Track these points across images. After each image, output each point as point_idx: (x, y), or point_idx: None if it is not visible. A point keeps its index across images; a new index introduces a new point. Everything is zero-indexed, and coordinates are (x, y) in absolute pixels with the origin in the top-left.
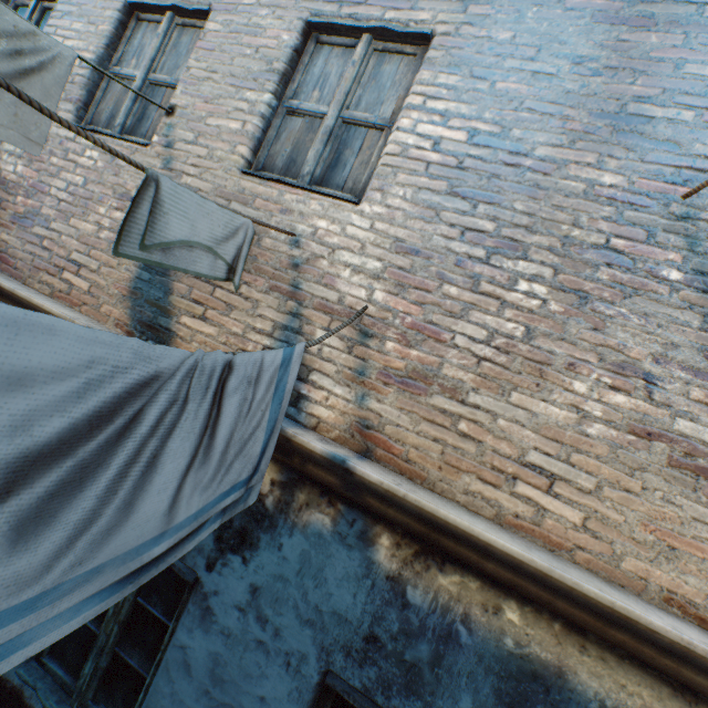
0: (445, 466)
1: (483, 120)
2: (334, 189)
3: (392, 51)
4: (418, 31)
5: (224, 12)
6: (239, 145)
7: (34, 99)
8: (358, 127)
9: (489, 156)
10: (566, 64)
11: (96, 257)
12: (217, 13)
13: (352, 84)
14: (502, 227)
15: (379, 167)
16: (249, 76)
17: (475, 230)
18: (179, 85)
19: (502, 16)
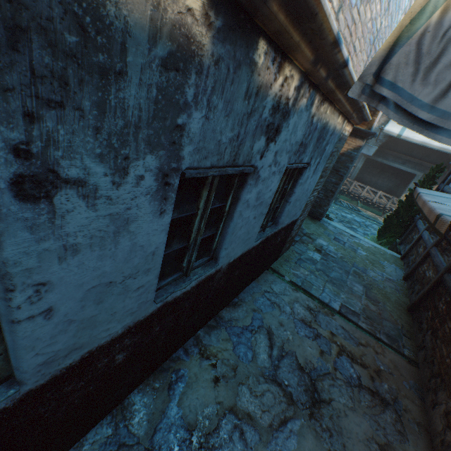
0: None
1: None
2: None
3: None
4: None
5: None
6: None
7: None
8: None
9: None
10: None
11: None
12: None
13: None
14: None
15: None
16: None
17: None
18: None
19: None
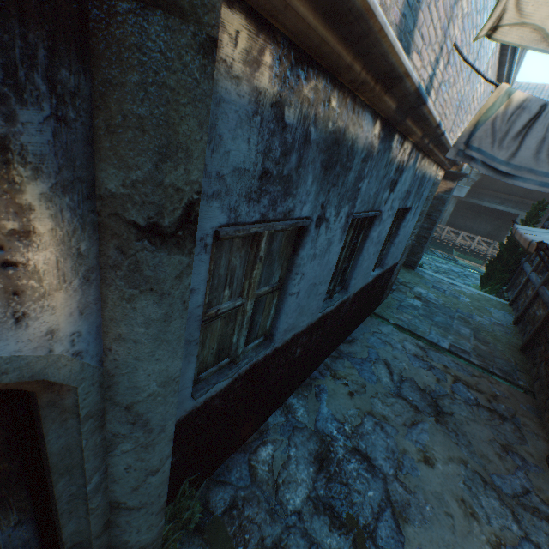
0: None
1: None
2: None
3: None
4: None
5: None
6: None
7: None
8: None
9: None
10: None
11: None
12: None
13: None
14: None
15: None
16: None
17: None
18: None
19: None
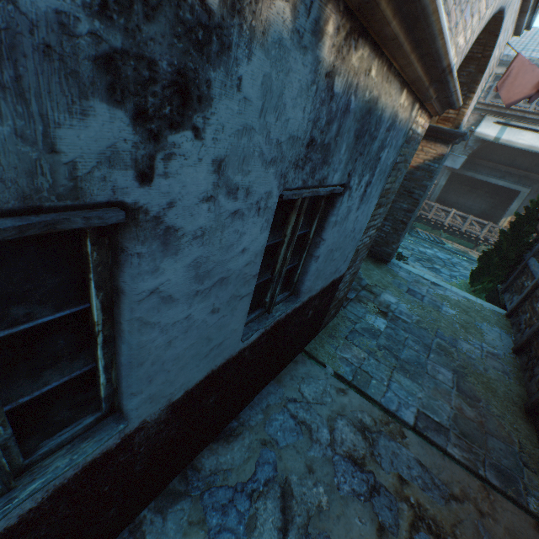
0: None
1: None
2: None
3: None
4: None
5: None
6: None
7: None
8: None
9: None
10: None
11: None
12: None
13: None
14: None
15: None
16: None
17: None
18: None
19: None
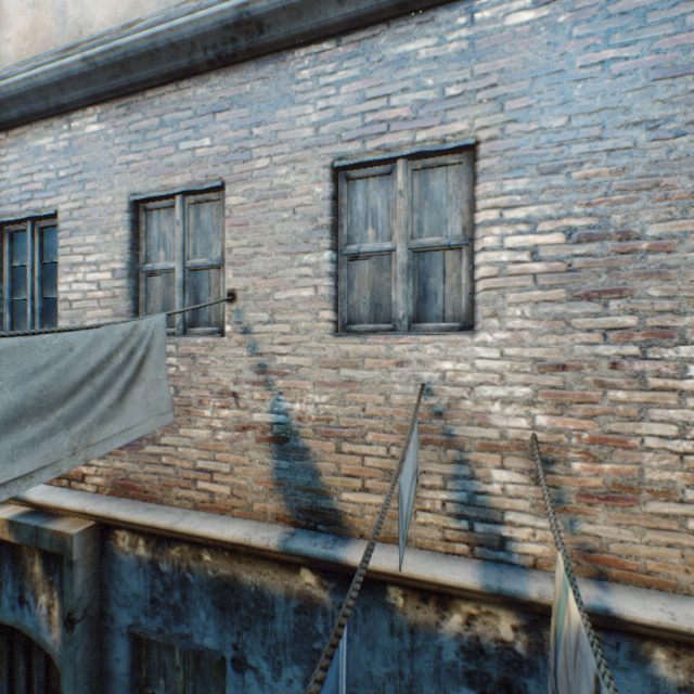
0: (690, 568)
1: (574, 214)
2: (435, 321)
3: (433, 166)
4: (460, 144)
5: (239, 183)
6: (320, 311)
7: (152, 378)
8: (432, 252)
9: (597, 250)
10: (640, 133)
11: (223, 459)
12: (233, 186)
13: (407, 213)
14: (645, 317)
15: (482, 293)
16: (298, 240)
17: (616, 328)
18: (228, 269)
19: (546, 102)
